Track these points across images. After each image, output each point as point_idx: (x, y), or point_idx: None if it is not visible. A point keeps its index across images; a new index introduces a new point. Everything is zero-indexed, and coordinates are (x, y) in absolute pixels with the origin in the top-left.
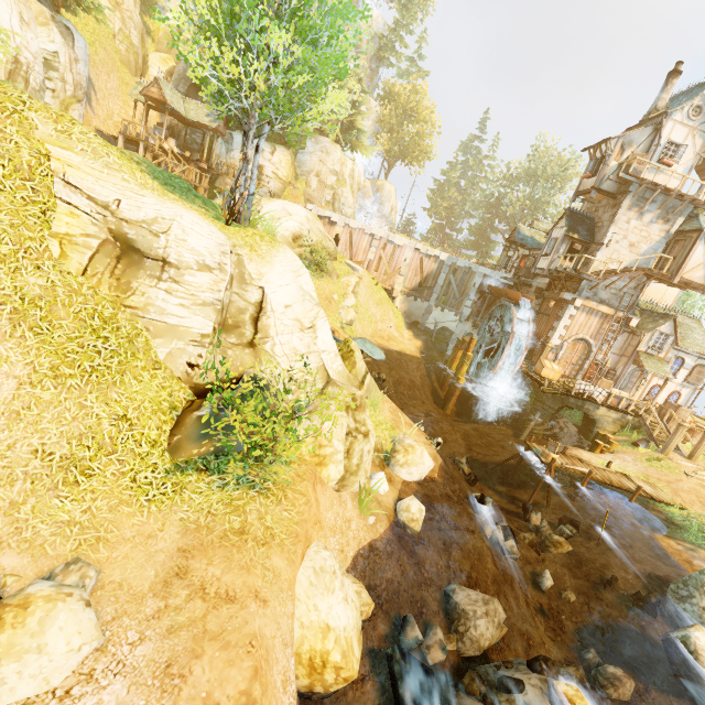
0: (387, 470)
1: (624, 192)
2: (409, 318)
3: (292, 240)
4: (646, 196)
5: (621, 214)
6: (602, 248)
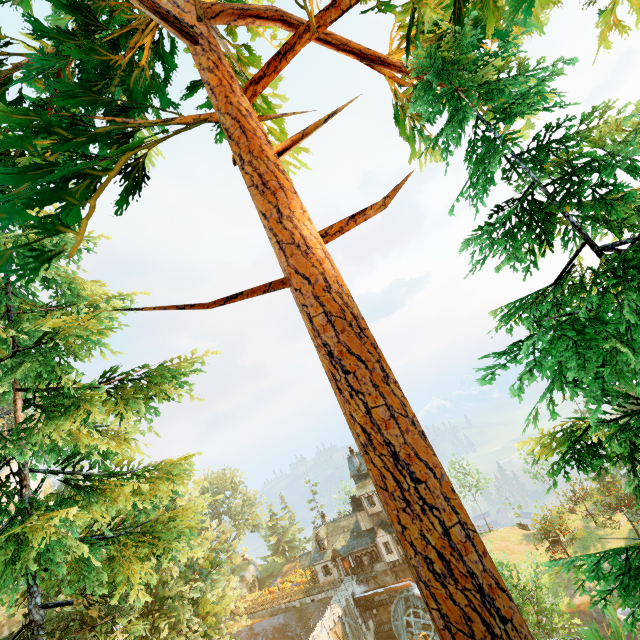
0: None
1: None
2: None
3: None
4: None
5: None
6: None
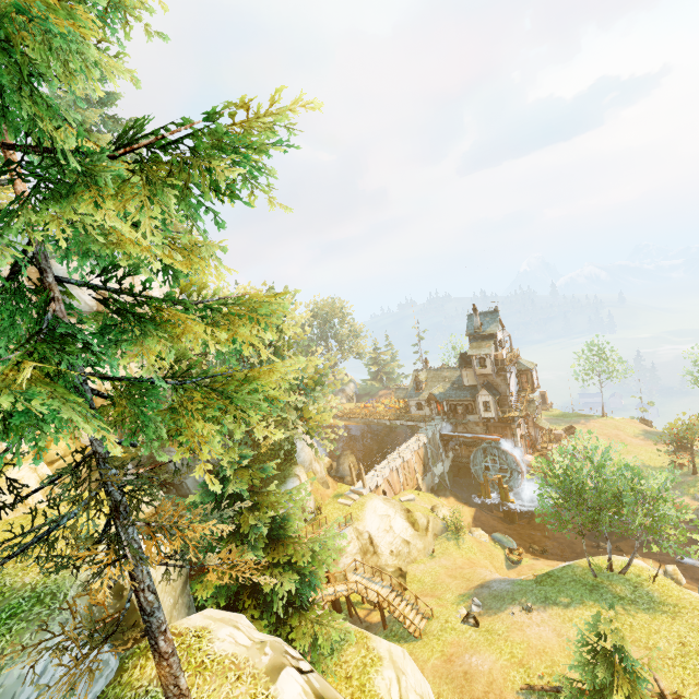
0: (686, 587)
1: (508, 372)
2: (429, 490)
3: (416, 531)
4: (508, 366)
5: (508, 379)
6: (510, 396)
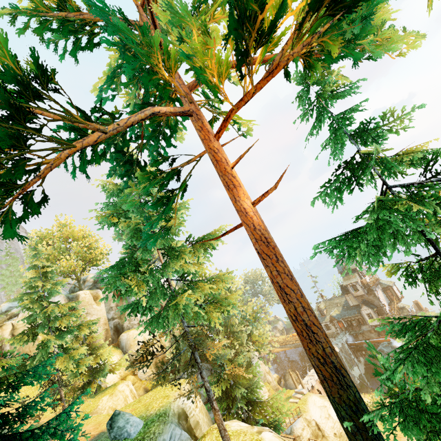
0: None
1: (374, 291)
2: None
3: None
4: (373, 287)
5: (377, 295)
6: (384, 307)
